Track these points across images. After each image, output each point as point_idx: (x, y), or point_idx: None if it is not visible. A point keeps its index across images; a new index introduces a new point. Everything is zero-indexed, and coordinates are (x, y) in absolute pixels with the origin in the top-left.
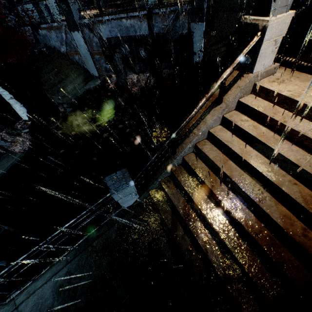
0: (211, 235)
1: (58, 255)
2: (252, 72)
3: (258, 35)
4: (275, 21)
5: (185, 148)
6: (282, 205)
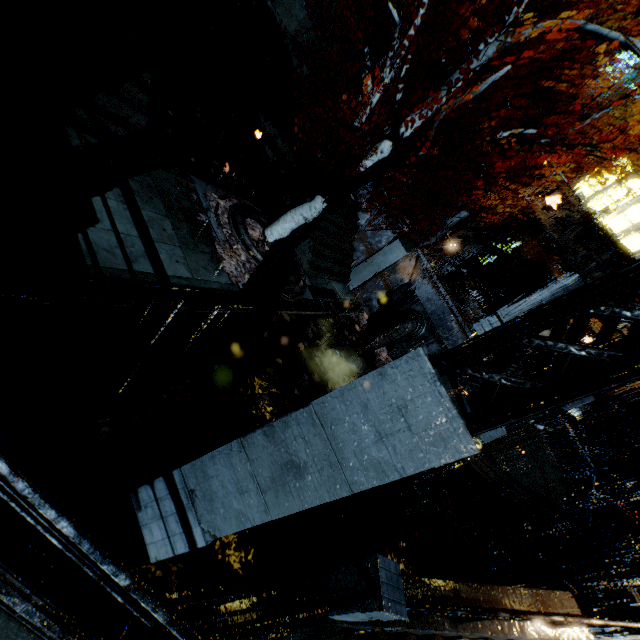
0: None
1: None
2: (596, 636)
3: (639, 626)
4: None
5: (480, 634)
6: None
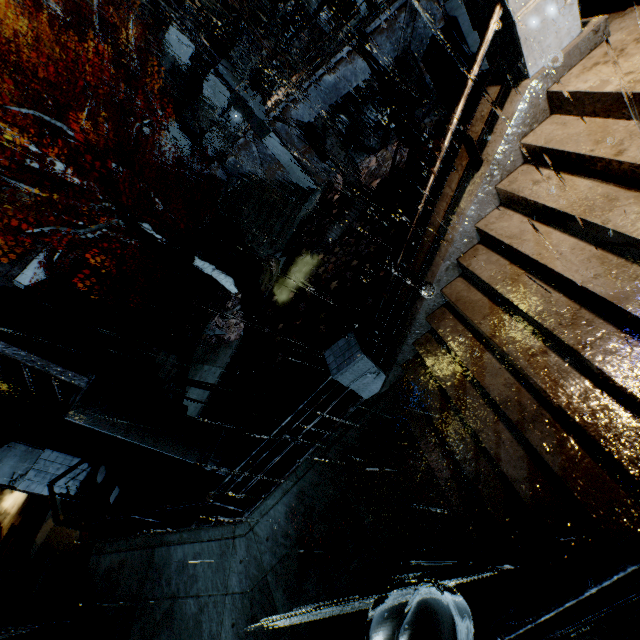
0: (508, 428)
1: (286, 469)
2: (527, 76)
3: (496, 12)
4: None
5: (438, 274)
6: None
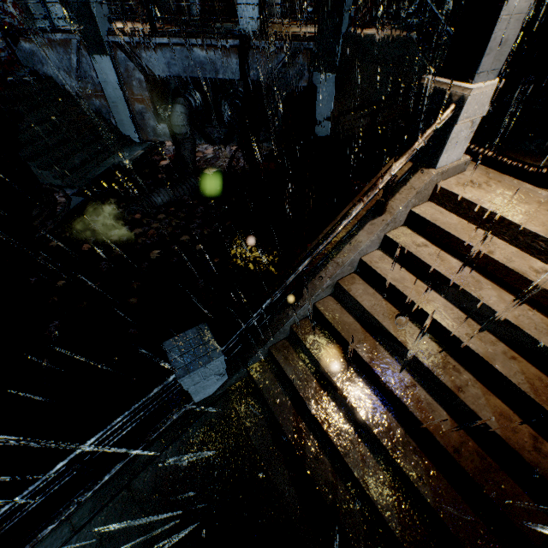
0: (371, 451)
1: (52, 517)
2: (435, 166)
3: (451, 110)
4: (478, 91)
5: (321, 289)
6: (495, 395)
